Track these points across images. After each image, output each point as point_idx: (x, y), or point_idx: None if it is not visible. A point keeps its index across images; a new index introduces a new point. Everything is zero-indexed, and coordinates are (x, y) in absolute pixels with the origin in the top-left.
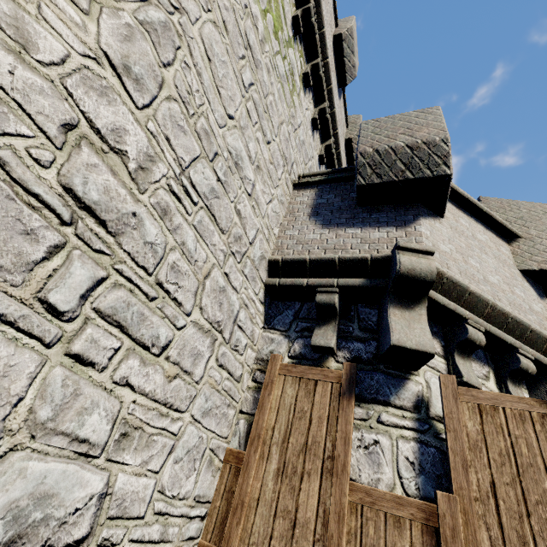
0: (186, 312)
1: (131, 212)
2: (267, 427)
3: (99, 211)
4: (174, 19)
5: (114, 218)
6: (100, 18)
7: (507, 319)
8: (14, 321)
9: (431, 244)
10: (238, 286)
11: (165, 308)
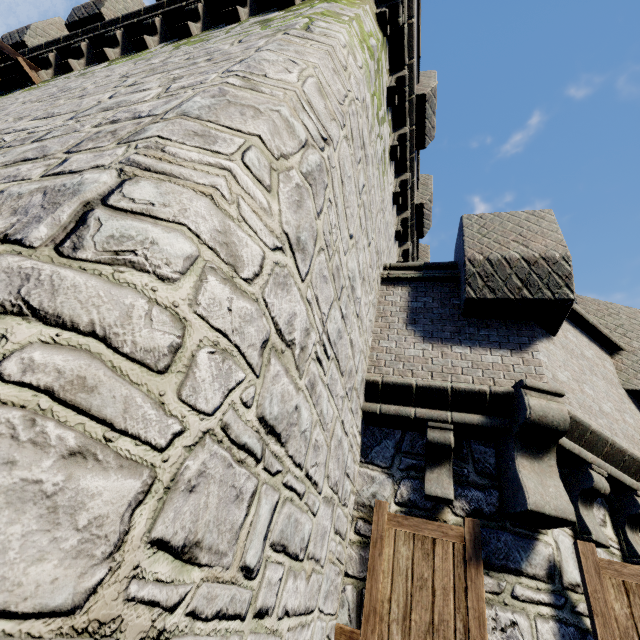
0: (320, 490)
1: (294, 407)
2: (381, 598)
3: (277, 425)
4: (325, 155)
5: (285, 424)
6: (278, 189)
7: (624, 456)
8: (226, 610)
9: (551, 376)
10: (348, 428)
11: (308, 498)
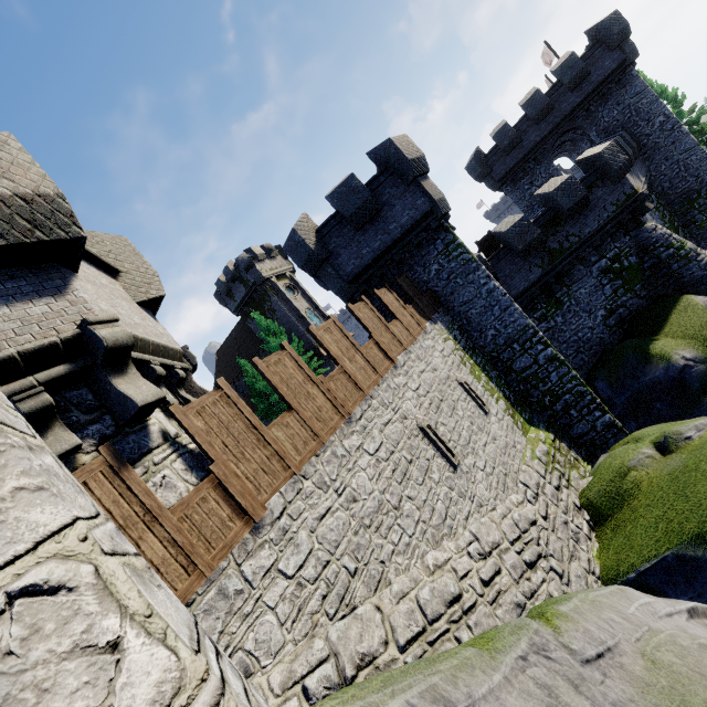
0: None
1: None
2: None
3: None
4: None
5: None
6: None
7: (161, 348)
8: None
9: (98, 308)
10: None
11: None
